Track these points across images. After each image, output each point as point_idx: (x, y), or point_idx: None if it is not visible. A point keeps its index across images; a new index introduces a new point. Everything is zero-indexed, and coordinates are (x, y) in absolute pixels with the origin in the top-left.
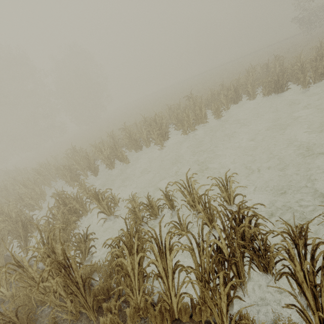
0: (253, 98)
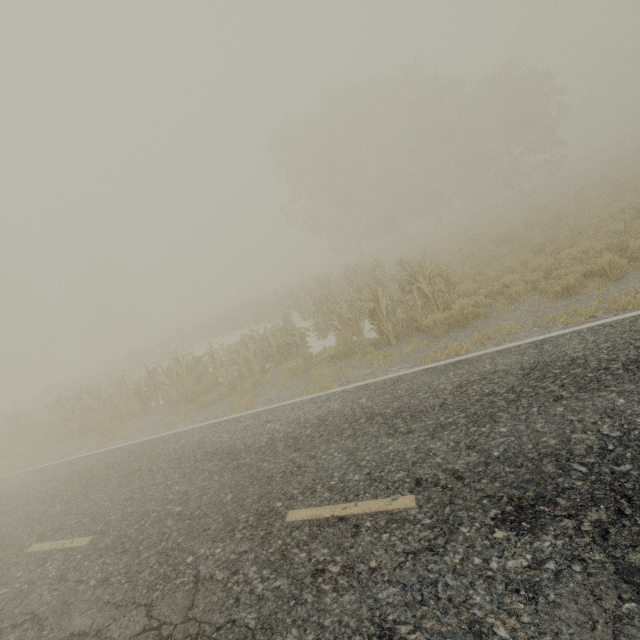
0: (224, 333)
